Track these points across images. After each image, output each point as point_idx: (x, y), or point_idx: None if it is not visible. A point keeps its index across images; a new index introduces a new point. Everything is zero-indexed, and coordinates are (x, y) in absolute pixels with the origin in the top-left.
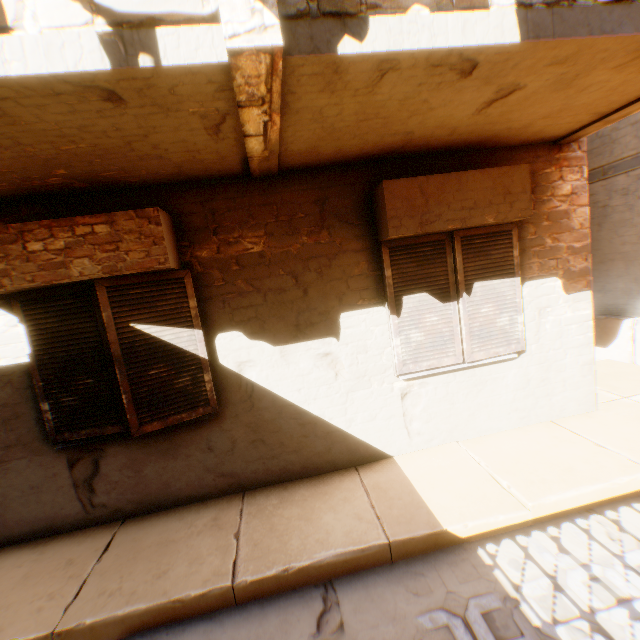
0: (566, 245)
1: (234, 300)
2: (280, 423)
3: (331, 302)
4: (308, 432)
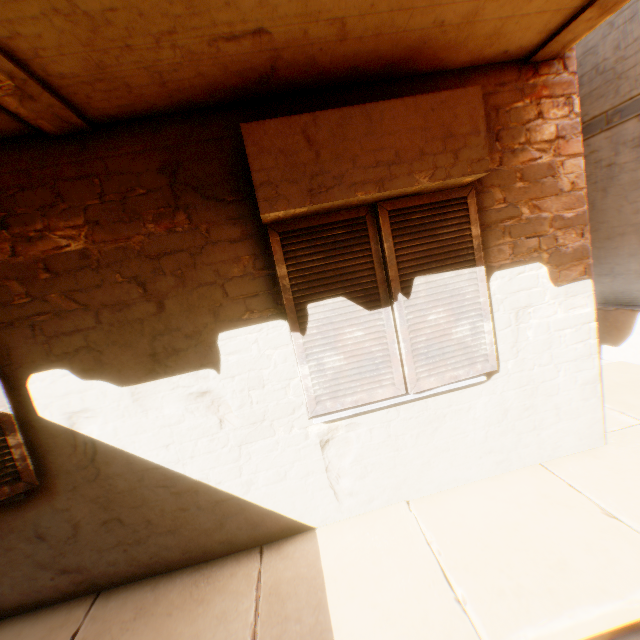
0: (552, 215)
1: (51, 324)
2: (143, 494)
3: (202, 318)
4: (187, 503)
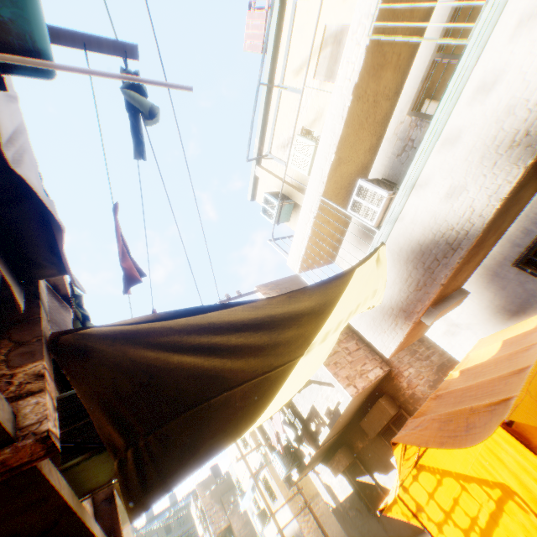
0: None
1: (369, 462)
2: None
3: (385, 456)
4: None
